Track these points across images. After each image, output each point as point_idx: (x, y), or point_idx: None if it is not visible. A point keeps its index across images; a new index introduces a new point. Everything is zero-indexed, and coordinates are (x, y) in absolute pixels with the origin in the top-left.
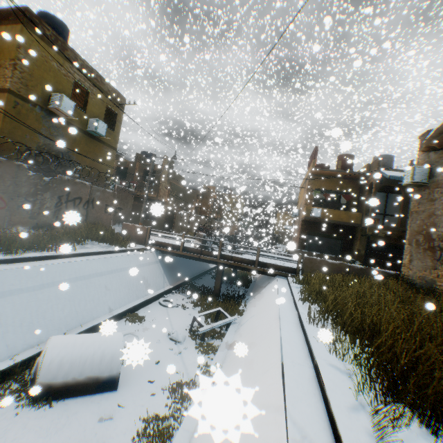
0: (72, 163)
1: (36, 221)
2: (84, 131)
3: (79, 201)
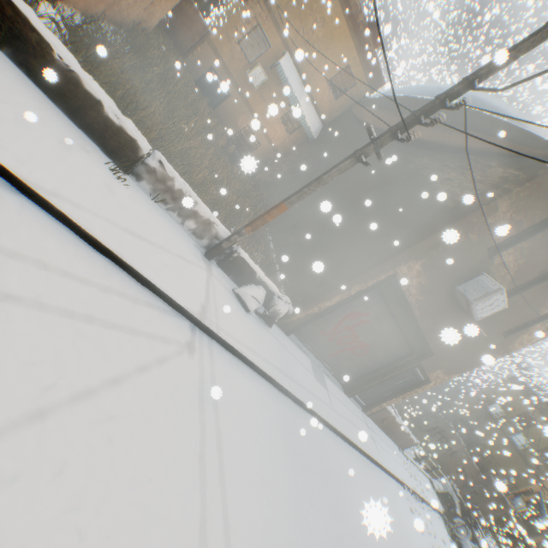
0: (477, 442)
1: (416, 421)
2: (508, 437)
3: (445, 442)
